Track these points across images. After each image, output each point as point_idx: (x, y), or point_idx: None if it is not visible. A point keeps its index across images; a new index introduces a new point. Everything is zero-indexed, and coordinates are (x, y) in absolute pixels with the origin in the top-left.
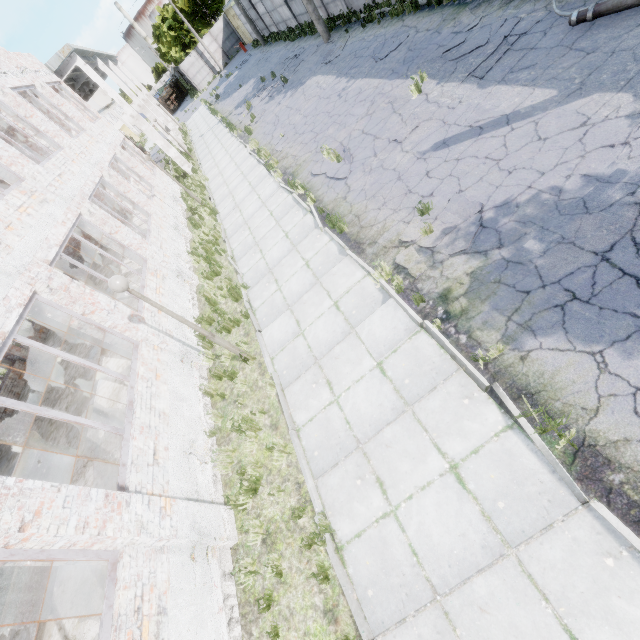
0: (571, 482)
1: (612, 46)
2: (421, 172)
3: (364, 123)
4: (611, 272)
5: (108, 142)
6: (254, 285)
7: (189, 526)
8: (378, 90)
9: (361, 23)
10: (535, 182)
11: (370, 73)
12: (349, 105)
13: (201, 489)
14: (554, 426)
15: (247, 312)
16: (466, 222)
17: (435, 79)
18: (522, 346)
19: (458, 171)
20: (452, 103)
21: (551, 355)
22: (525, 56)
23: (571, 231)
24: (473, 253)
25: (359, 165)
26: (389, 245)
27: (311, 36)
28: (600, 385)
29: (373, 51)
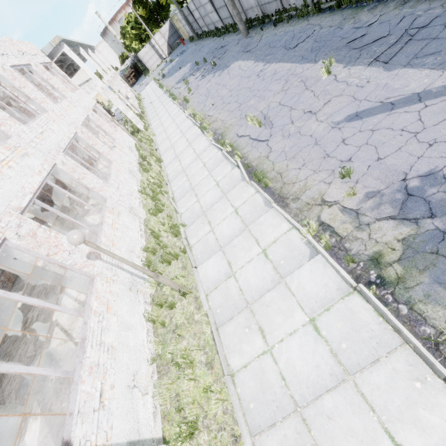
0: None
1: None
2: (337, 139)
3: (280, 97)
4: None
5: (83, 106)
6: (190, 224)
7: None
8: (291, 71)
9: (273, 23)
10: None
11: (283, 59)
12: (266, 83)
13: (142, 426)
14: None
15: (185, 248)
16: (390, 188)
17: (342, 63)
18: None
19: (374, 140)
20: (360, 82)
21: None
22: (428, 44)
23: None
24: (402, 219)
25: (278, 130)
26: (312, 202)
27: (233, 33)
28: None
29: (284, 43)
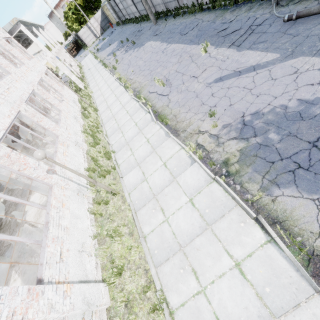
0: (310, 279)
1: (307, 33)
2: (209, 93)
3: (176, 66)
4: (319, 153)
5: (37, 71)
6: (118, 151)
7: (81, 300)
8: (183, 50)
9: (173, 16)
10: (272, 102)
11: (179, 41)
12: (168, 57)
13: (88, 273)
14: (296, 243)
15: (115, 166)
16: (235, 122)
17: (213, 46)
18: (272, 193)
19: (229, 94)
20: (223, 58)
21: (289, 199)
22: (261, 36)
23: (294, 129)
24: (240, 139)
25: (175, 88)
26: (193, 132)
27: (147, 21)
28: (319, 218)
29: (180, 30)
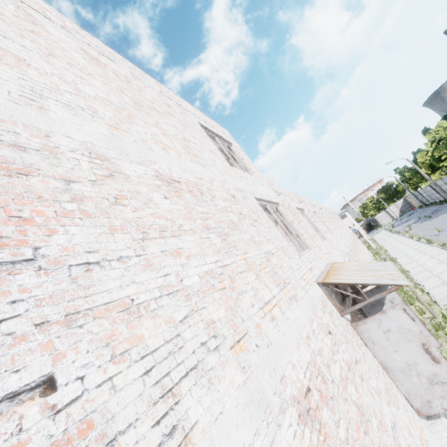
0: None
1: None
2: None
3: None
4: None
5: (351, 231)
6: (399, 258)
7: None
8: None
9: None
10: None
11: None
12: None
13: None
14: None
15: (395, 261)
16: None
17: None
18: None
19: None
20: None
21: None
22: None
23: None
24: None
25: (445, 231)
26: (443, 242)
27: None
28: None
29: None
